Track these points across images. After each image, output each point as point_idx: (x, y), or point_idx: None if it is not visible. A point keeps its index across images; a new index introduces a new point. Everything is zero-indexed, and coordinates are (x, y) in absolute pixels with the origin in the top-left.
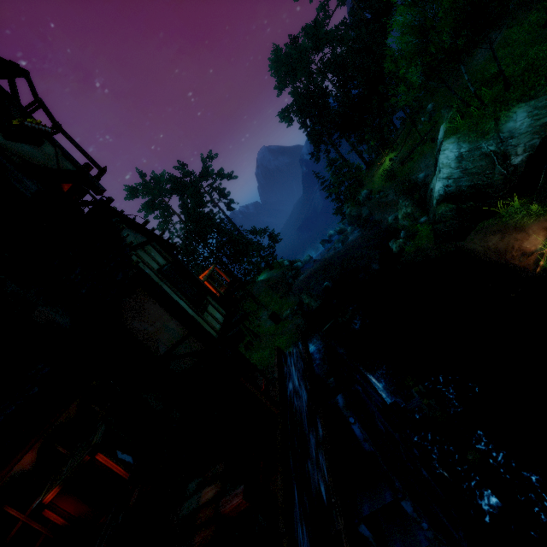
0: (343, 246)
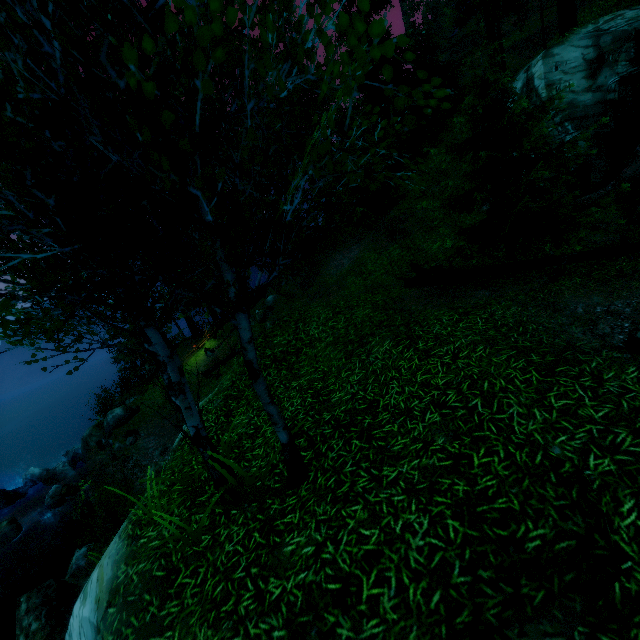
0: None
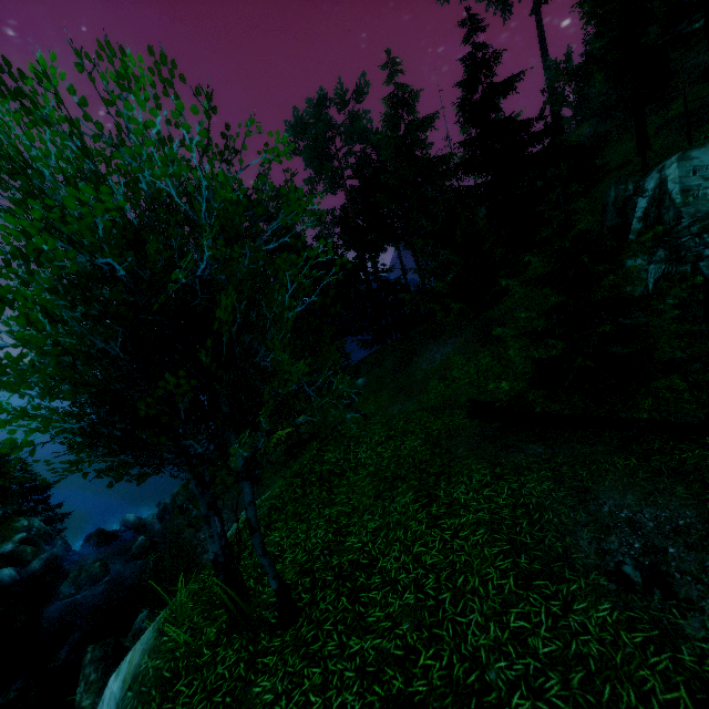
0: (71, 599)
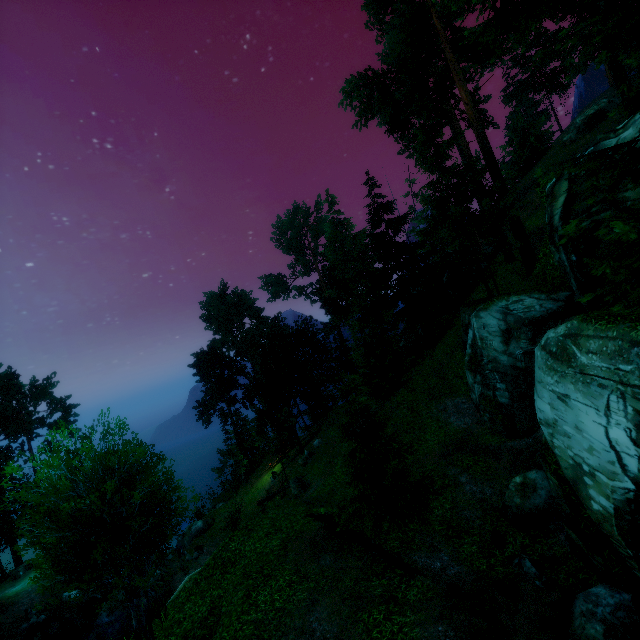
0: (107, 621)
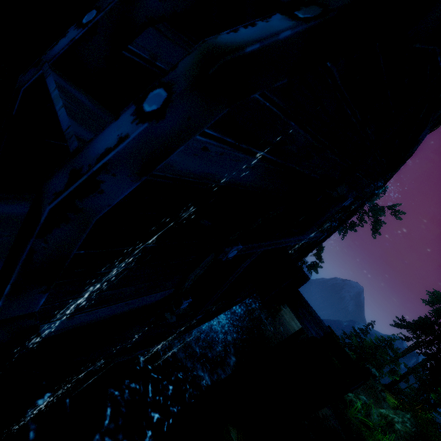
0: None
